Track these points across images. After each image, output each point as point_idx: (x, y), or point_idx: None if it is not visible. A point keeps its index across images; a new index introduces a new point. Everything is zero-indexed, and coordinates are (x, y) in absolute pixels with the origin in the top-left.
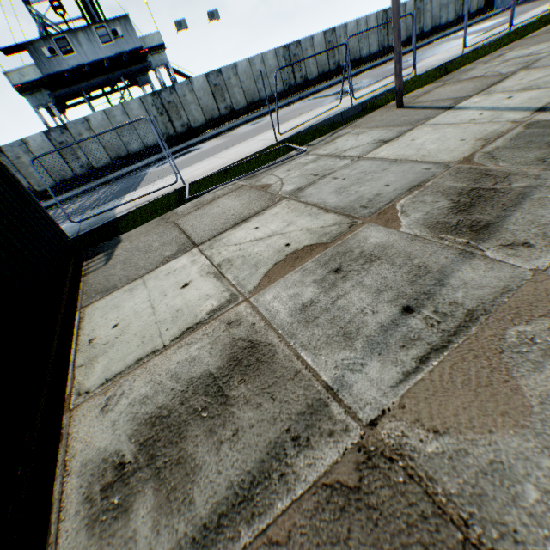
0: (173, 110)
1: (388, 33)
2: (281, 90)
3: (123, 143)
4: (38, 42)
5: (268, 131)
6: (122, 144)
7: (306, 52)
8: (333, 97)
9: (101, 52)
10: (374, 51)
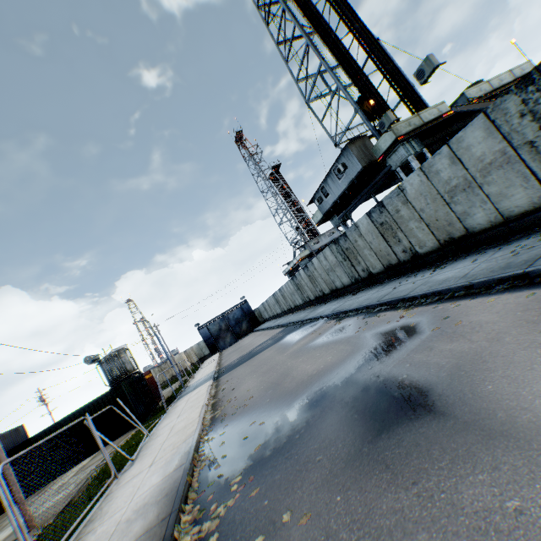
0: (351, 255)
1: None
2: (536, 200)
3: (331, 280)
4: (315, 195)
5: (199, 406)
6: (331, 281)
7: None
8: (285, 406)
9: (340, 187)
10: None
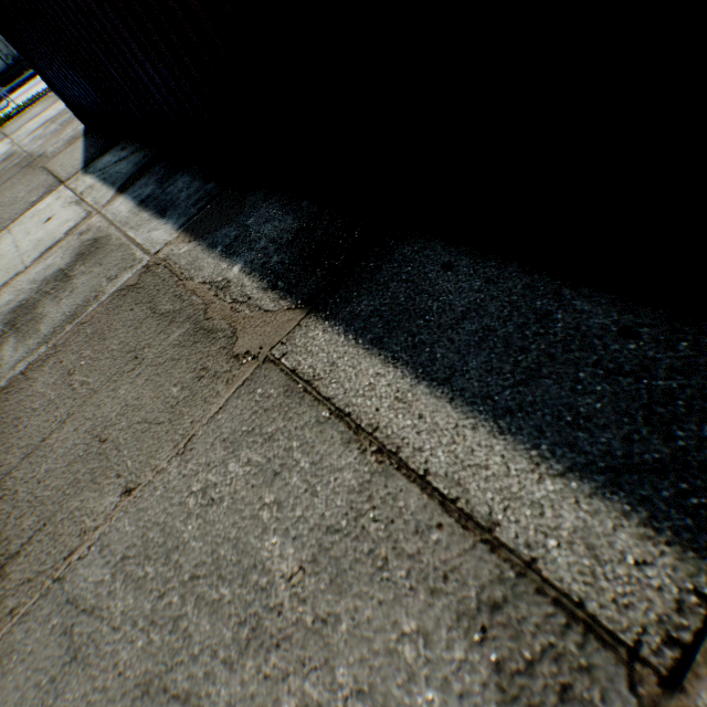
0: None
1: None
2: None
3: None
4: None
5: None
6: None
7: None
8: None
9: None
10: None
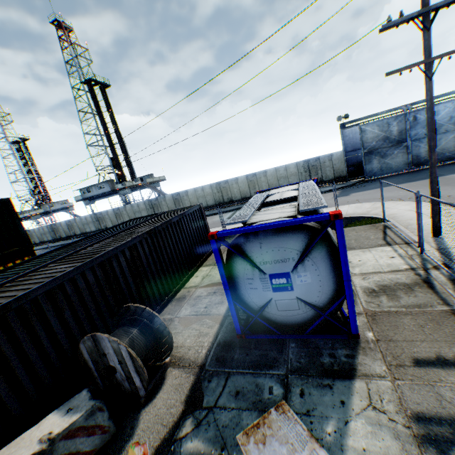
0: (101, 220)
1: (223, 194)
2: None
3: (85, 228)
4: (83, 189)
5: None
6: (85, 228)
7: (161, 203)
8: None
9: (99, 192)
10: (211, 204)
